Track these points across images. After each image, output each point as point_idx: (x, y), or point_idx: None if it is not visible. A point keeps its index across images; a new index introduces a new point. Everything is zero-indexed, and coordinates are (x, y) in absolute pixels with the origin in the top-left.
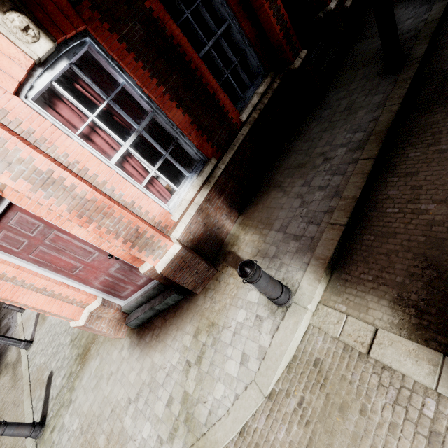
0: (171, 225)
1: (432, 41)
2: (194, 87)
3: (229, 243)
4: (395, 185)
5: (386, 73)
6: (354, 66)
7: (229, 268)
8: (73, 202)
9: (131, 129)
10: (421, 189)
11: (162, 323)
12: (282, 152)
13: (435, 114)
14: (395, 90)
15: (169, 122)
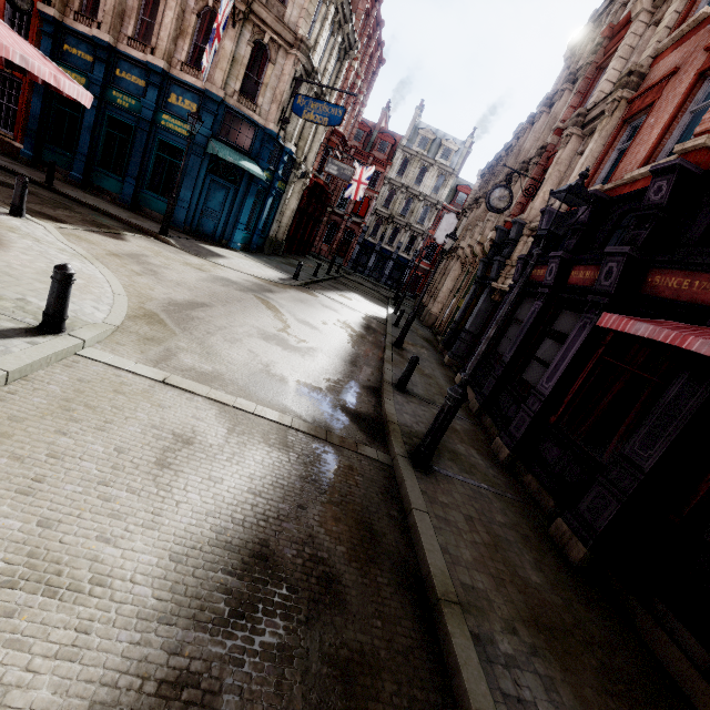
0: None
1: None
2: None
3: None
4: None
5: None
6: None
7: None
8: None
9: None
10: None
11: None
12: None
13: None
14: None
15: None
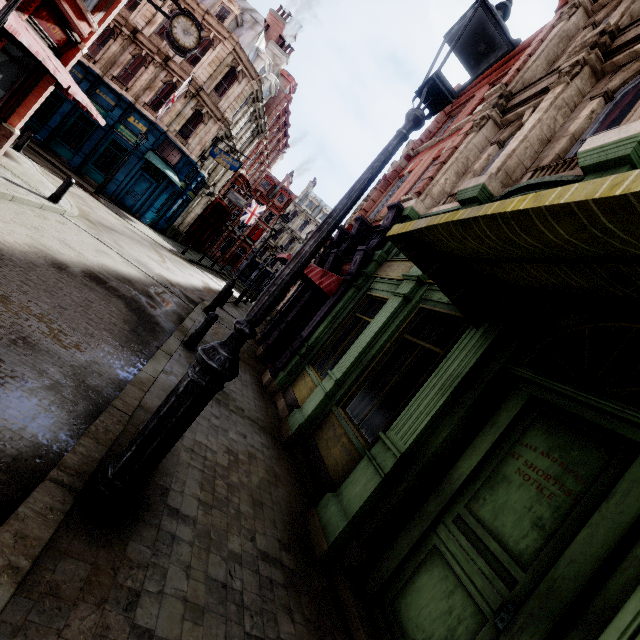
0: None
1: None
2: None
3: None
4: None
5: None
6: None
7: None
8: None
9: None
10: None
11: (4, 152)
12: None
13: None
14: None
15: None
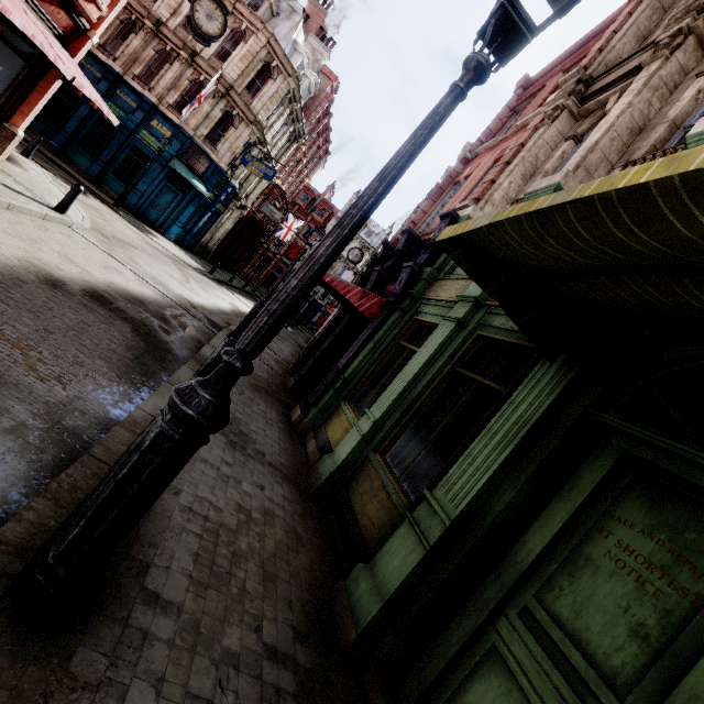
0: None
1: None
2: None
3: None
4: None
5: None
6: None
7: None
8: None
9: None
10: None
11: (9, 157)
12: None
13: None
14: None
15: None
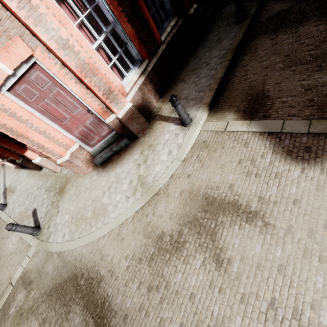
0: (124, 94)
1: (258, 8)
2: (137, 12)
3: (155, 112)
4: (238, 71)
5: (237, 22)
6: (221, 19)
7: (157, 121)
8: (78, 62)
9: (101, 32)
10: (248, 70)
11: (118, 157)
12: (183, 65)
13: (256, 40)
14: (240, 30)
15: (123, 31)
